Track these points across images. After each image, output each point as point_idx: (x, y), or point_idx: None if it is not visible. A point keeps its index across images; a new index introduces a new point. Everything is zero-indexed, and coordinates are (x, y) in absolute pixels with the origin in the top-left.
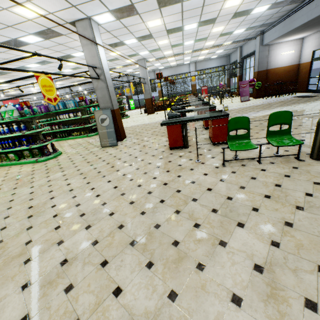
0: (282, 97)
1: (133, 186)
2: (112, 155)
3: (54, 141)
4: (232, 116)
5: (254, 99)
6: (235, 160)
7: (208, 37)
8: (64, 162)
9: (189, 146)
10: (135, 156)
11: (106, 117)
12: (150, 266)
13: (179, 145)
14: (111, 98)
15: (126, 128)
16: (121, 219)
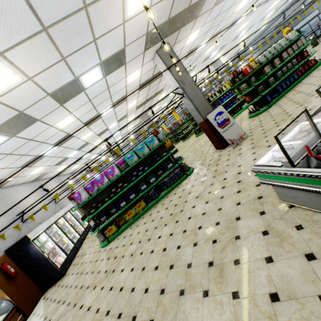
0: None
1: None
2: None
3: None
4: None
5: None
6: None
7: None
8: None
9: None
10: None
11: None
12: None
13: None
14: None
15: None
16: None
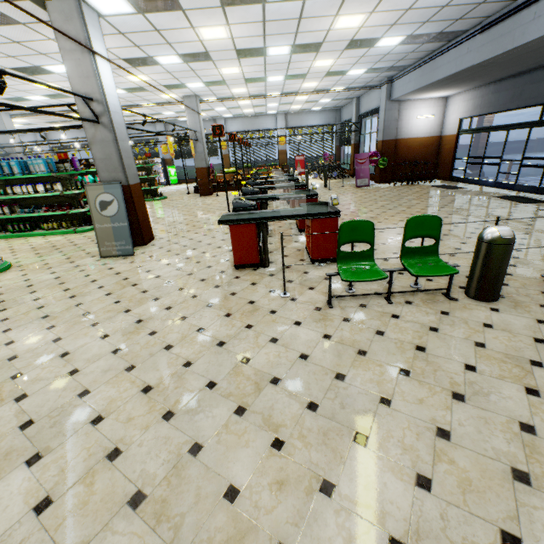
0: (417, 184)
1: (154, 348)
2: (120, 275)
3: (0, 238)
4: (343, 211)
5: (376, 184)
6: (350, 296)
7: (307, 74)
8: (11, 288)
9: (271, 263)
10: (168, 280)
11: (111, 198)
12: None
13: (252, 261)
14: (123, 162)
15: (157, 219)
16: (118, 434)
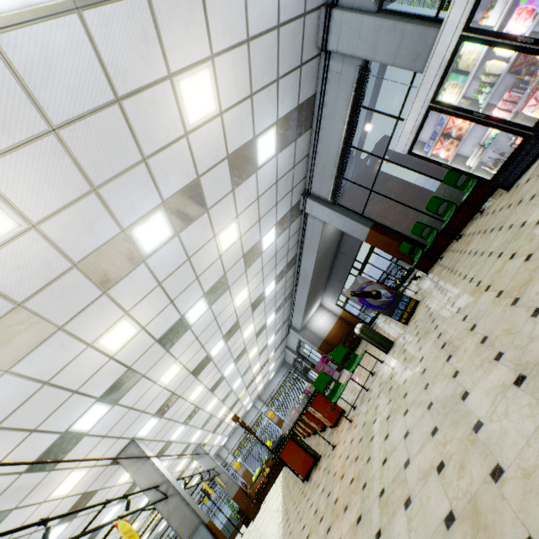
0: (360, 344)
1: (298, 537)
2: None
3: None
4: None
5: (344, 368)
6: (352, 407)
7: (250, 364)
8: None
9: (321, 454)
10: (278, 538)
11: None
12: (346, 508)
13: (309, 463)
14: (194, 509)
15: None
16: None
